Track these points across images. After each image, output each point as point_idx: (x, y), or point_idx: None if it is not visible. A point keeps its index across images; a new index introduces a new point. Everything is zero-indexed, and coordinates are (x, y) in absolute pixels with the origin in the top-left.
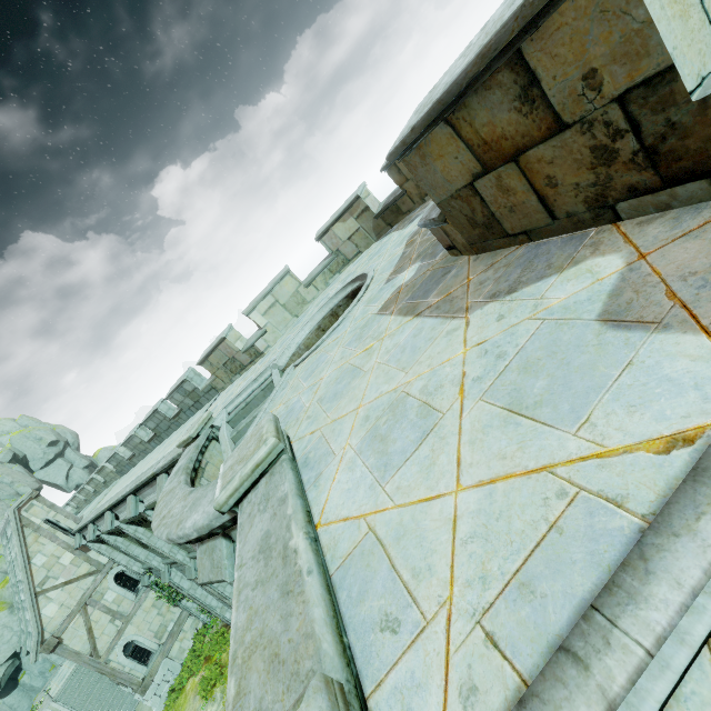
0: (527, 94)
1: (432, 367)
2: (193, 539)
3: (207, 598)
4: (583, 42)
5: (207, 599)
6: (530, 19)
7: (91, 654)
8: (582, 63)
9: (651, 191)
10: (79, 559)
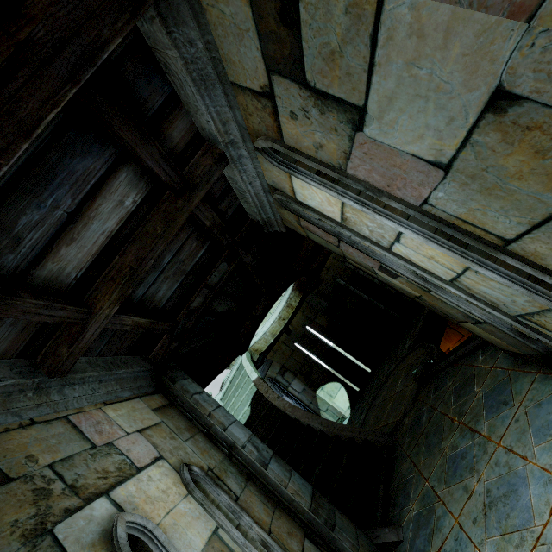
0: None
1: None
2: None
3: None
4: None
5: None
6: None
7: None
8: None
9: None
10: None
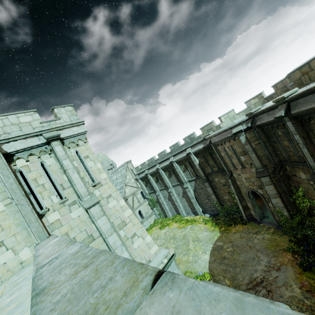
0: (309, 67)
1: None
2: (234, 126)
3: (166, 205)
4: (314, 63)
5: (166, 206)
6: (310, 61)
7: (132, 207)
8: (314, 64)
9: None
10: (135, 182)
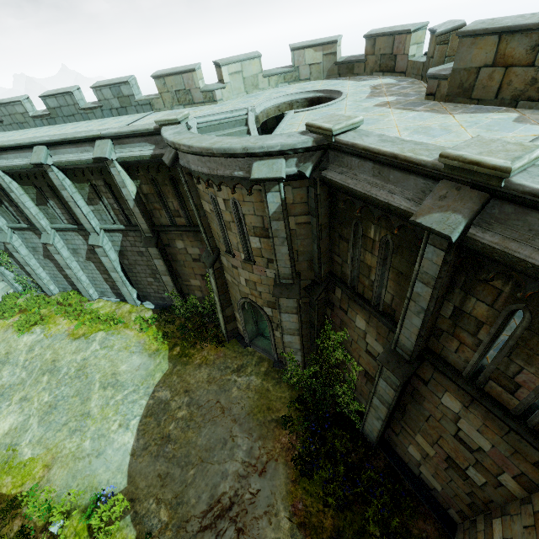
0: (534, 47)
1: (440, 122)
2: (263, 154)
3: (38, 269)
4: None
5: (38, 269)
6: None
7: None
8: None
9: (533, 101)
10: None
